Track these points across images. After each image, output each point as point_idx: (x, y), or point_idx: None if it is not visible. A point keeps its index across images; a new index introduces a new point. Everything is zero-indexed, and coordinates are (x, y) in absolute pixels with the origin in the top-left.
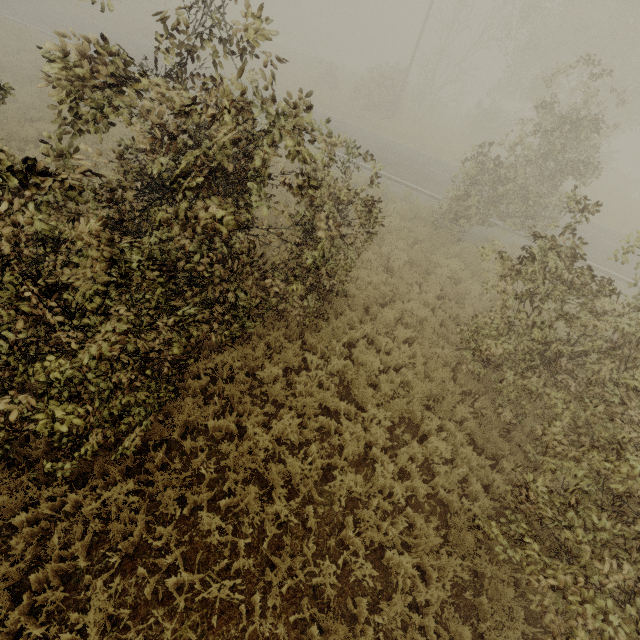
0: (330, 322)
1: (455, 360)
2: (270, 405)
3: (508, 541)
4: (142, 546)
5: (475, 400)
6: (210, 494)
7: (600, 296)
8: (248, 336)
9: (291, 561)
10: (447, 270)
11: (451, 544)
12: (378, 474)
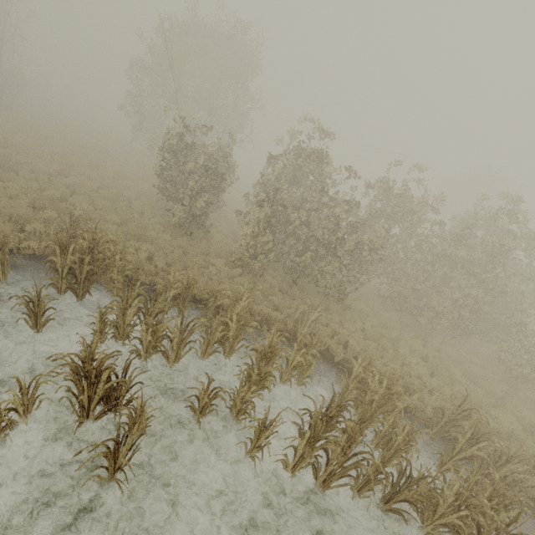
0: None
1: None
2: None
3: None
4: None
5: None
6: None
7: None
8: None
9: None
10: None
11: None
12: None
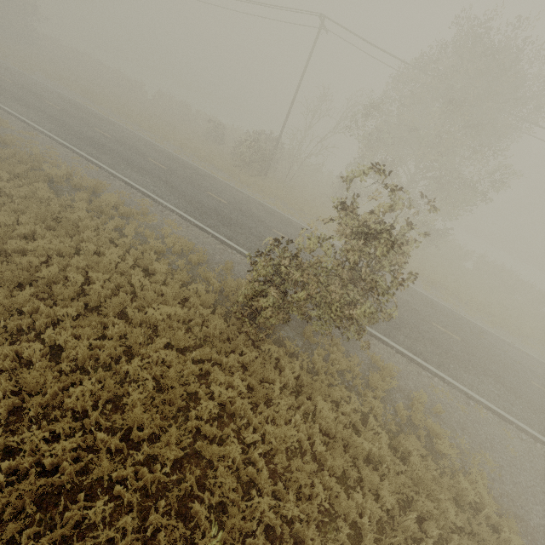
0: None
1: None
2: None
3: None
4: None
5: None
6: None
7: None
8: None
9: None
10: (214, 402)
11: None
12: None
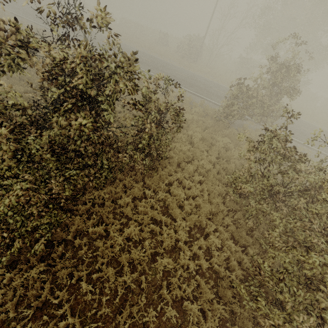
0: (159, 172)
1: (225, 192)
2: (124, 218)
3: (250, 294)
4: (47, 302)
5: (235, 214)
6: (87, 271)
7: (299, 162)
8: (114, 179)
9: (131, 308)
10: (222, 143)
11: (220, 296)
12: (181, 257)
